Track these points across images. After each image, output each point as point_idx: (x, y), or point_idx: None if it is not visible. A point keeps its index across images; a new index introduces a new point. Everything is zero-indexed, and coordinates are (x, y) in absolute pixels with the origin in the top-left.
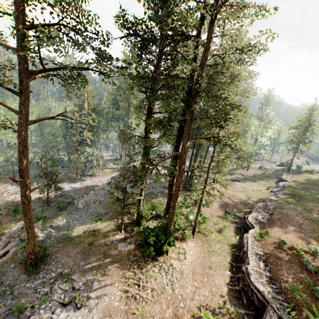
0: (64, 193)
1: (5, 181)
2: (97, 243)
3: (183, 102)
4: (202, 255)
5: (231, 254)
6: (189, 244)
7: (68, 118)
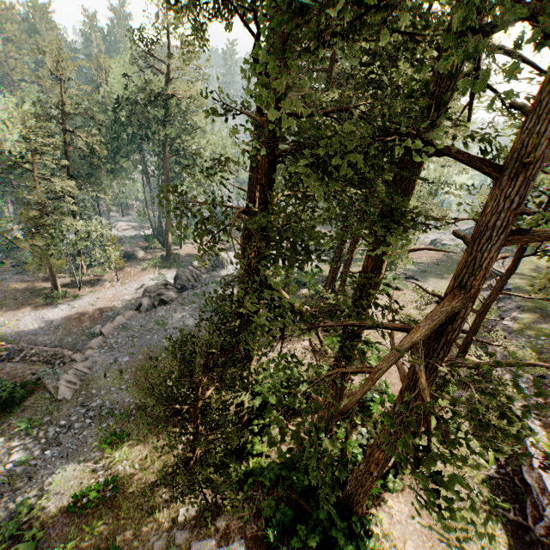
0: (18, 346)
1: None
2: (124, 549)
3: (539, 28)
4: (440, 547)
5: (500, 521)
6: (395, 512)
7: (4, 140)
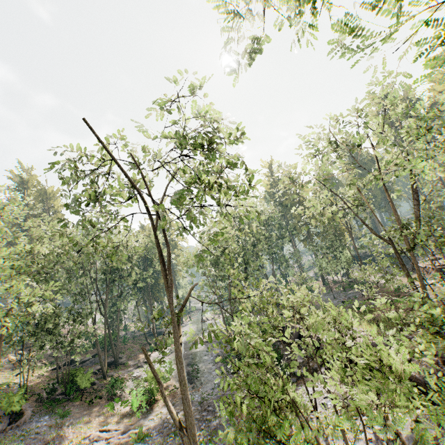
0: None
1: (390, 294)
2: None
3: None
4: None
5: None
6: None
7: None
